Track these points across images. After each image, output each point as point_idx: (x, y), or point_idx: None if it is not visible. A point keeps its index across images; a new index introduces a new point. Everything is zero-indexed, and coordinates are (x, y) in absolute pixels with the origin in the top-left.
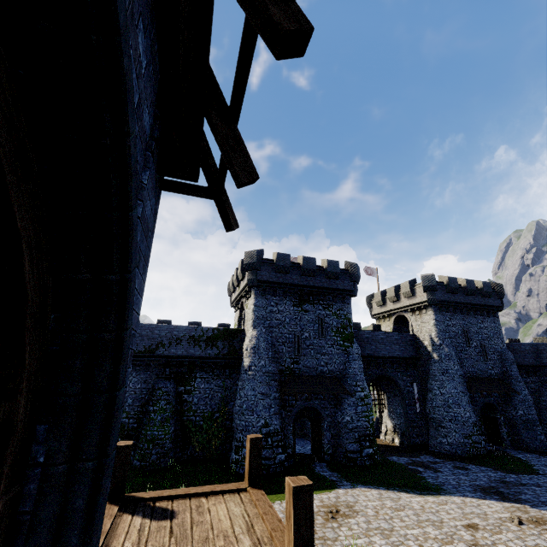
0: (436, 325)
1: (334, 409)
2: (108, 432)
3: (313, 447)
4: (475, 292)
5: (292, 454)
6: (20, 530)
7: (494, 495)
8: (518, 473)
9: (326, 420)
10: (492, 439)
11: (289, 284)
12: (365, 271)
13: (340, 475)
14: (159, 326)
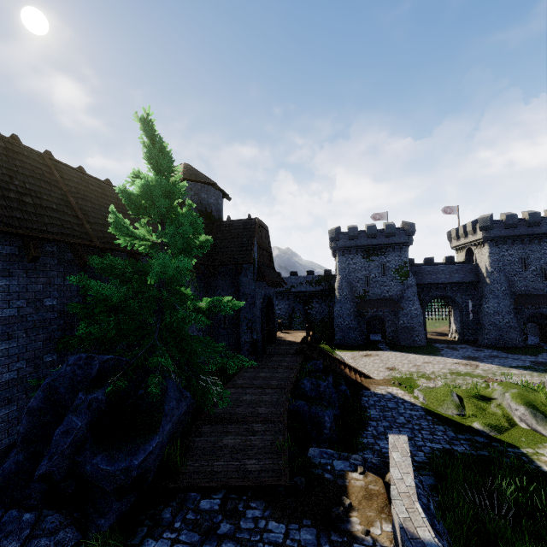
0: (489, 257)
1: (393, 317)
2: (275, 313)
3: (381, 336)
4: (540, 223)
5: (366, 338)
6: (271, 318)
7: (468, 358)
8: (518, 354)
9: (387, 322)
10: (541, 339)
11: (358, 246)
12: (443, 211)
13: (389, 348)
14: (290, 277)
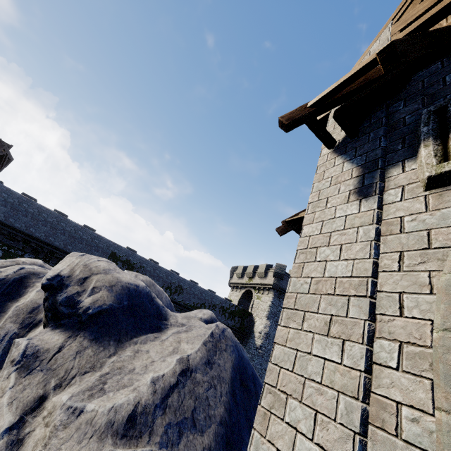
0: None
1: None
2: None
3: None
4: None
5: None
6: None
7: None
8: None
9: None
10: None
11: None
12: None
13: None
14: (206, 291)
